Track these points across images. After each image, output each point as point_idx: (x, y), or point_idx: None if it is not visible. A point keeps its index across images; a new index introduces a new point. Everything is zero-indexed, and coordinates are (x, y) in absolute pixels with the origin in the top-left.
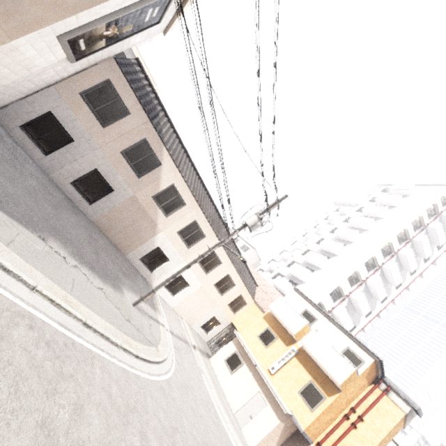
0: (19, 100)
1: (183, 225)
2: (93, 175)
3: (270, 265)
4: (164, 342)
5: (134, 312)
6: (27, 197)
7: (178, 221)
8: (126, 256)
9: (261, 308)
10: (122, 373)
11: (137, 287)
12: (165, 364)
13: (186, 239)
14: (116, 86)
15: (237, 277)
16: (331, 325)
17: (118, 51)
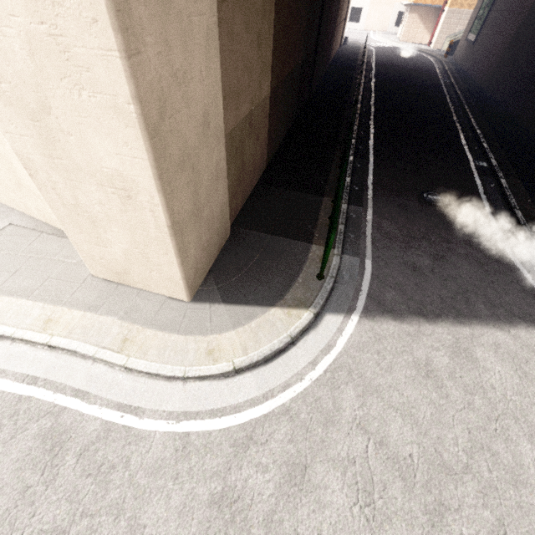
0: None
1: None
2: None
3: None
4: None
5: None
6: None
7: None
8: None
9: None
10: None
11: None
12: None
13: None
14: None
15: None
16: None
17: None
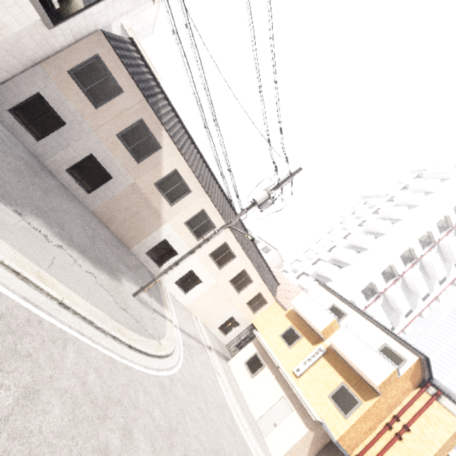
0: (6, 82)
1: (190, 215)
2: (89, 161)
3: (293, 266)
4: (169, 337)
5: (134, 303)
6: (7, 174)
7: (185, 211)
8: (131, 250)
9: (283, 306)
10: (107, 362)
11: (142, 280)
12: (169, 359)
13: (195, 230)
14: (105, 62)
15: (254, 272)
16: (363, 320)
17: (104, 23)
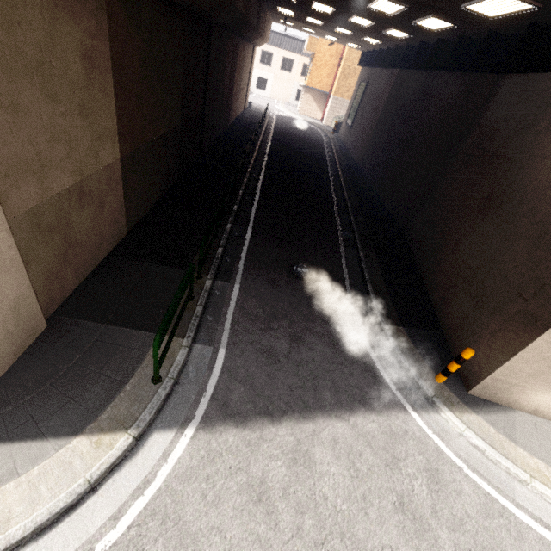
0: None
1: None
2: None
3: None
4: None
5: None
6: None
7: None
8: None
9: None
10: None
11: None
12: None
13: None
14: None
15: (290, 54)
16: None
17: None
